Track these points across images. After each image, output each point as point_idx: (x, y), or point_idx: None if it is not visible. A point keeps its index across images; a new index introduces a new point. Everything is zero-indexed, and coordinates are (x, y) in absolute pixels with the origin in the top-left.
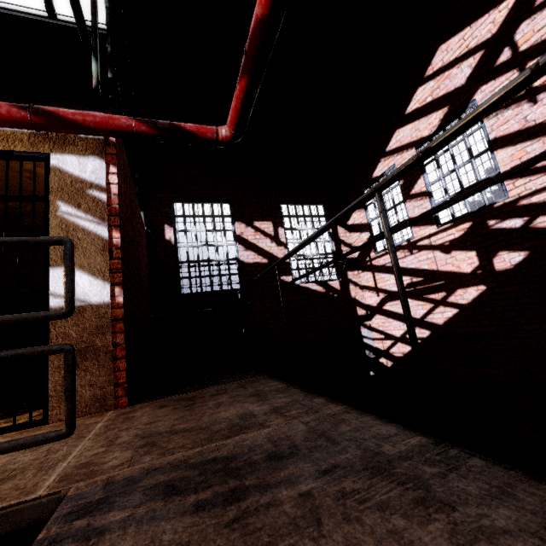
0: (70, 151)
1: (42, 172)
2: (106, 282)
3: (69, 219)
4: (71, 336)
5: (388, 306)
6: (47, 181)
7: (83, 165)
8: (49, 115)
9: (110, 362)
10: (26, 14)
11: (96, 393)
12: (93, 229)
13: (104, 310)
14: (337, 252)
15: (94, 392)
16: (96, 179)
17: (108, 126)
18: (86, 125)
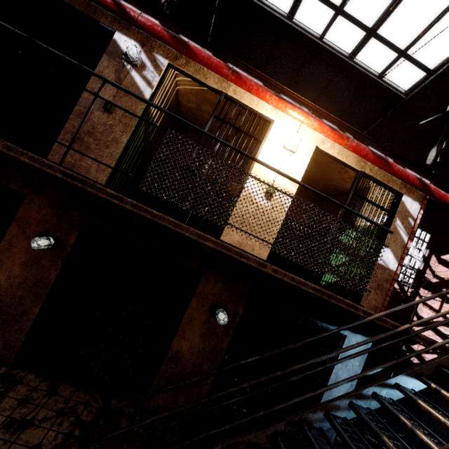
0: (410, 196)
1: (349, 173)
2: (397, 262)
3: (397, 228)
4: (378, 277)
5: (442, 328)
6: (397, 207)
7: (412, 204)
8: (425, 186)
9: (384, 295)
10: (370, 73)
11: (375, 304)
12: (403, 236)
13: (391, 273)
14: (422, 271)
15: (375, 303)
16: (413, 213)
17: (442, 198)
18: (434, 194)
